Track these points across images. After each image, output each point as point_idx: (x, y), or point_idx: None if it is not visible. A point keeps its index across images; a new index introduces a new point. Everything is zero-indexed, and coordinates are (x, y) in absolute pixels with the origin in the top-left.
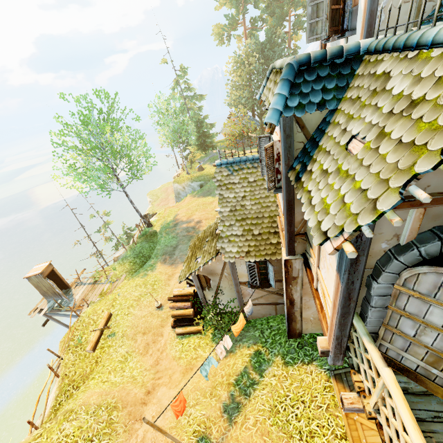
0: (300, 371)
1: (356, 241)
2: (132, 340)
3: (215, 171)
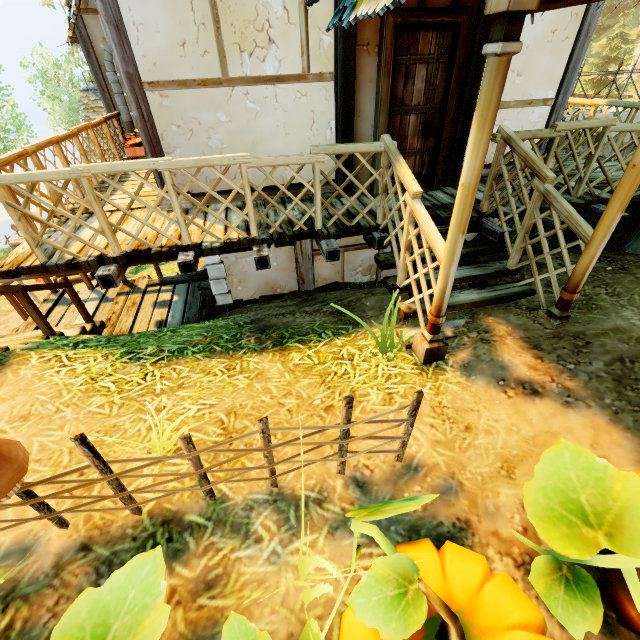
0: (169, 265)
1: (81, 36)
2: (1, 300)
3: (82, 95)
